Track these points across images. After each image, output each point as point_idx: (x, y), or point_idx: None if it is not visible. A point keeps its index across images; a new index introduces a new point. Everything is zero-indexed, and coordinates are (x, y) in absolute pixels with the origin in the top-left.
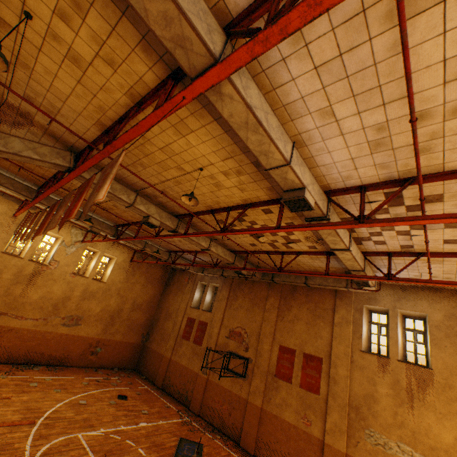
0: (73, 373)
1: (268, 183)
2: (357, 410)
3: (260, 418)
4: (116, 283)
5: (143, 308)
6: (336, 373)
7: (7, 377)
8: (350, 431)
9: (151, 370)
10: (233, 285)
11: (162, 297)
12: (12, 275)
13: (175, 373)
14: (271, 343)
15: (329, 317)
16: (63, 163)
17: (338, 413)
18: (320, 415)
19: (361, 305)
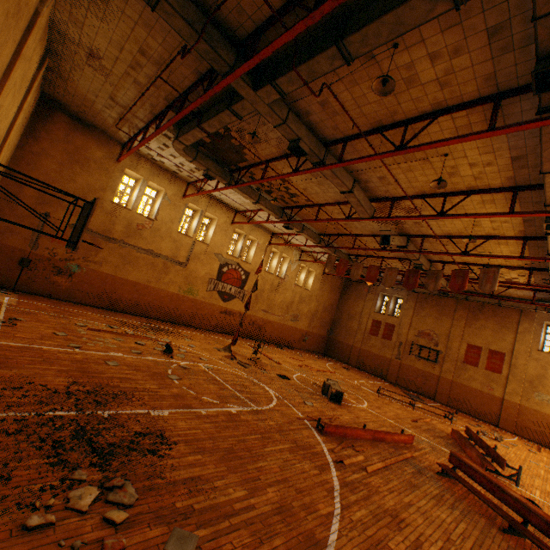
0: (301, 352)
1: (528, 262)
2: (530, 383)
3: (451, 386)
4: (315, 291)
5: (328, 310)
6: (516, 362)
7: (284, 350)
8: (523, 393)
9: (341, 355)
10: (418, 298)
11: (340, 302)
12: (269, 286)
13: (367, 358)
14: (459, 342)
15: (513, 327)
16: (404, 244)
17: (516, 384)
18: (501, 385)
19: (542, 322)
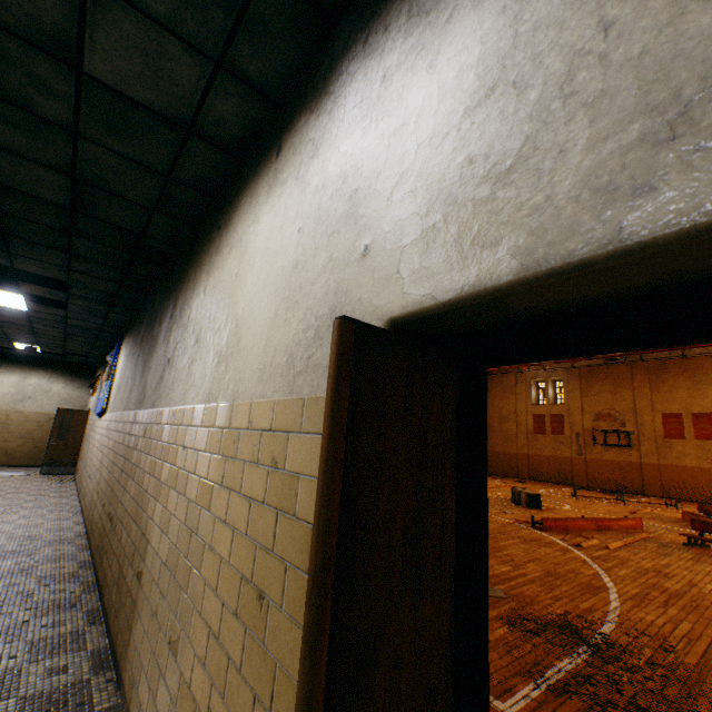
0: None
1: None
2: None
3: (659, 471)
4: None
5: None
6: None
7: None
8: None
9: (507, 469)
10: (581, 375)
11: None
12: None
13: (540, 464)
14: (651, 414)
15: (711, 379)
16: None
17: None
18: None
19: None
